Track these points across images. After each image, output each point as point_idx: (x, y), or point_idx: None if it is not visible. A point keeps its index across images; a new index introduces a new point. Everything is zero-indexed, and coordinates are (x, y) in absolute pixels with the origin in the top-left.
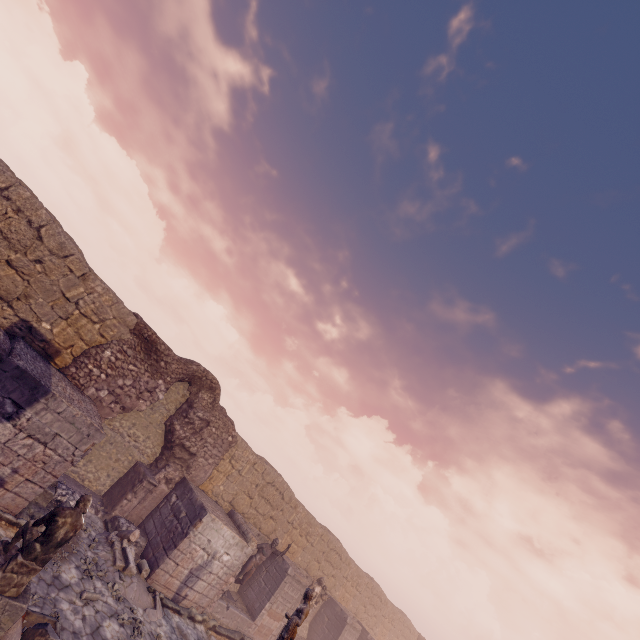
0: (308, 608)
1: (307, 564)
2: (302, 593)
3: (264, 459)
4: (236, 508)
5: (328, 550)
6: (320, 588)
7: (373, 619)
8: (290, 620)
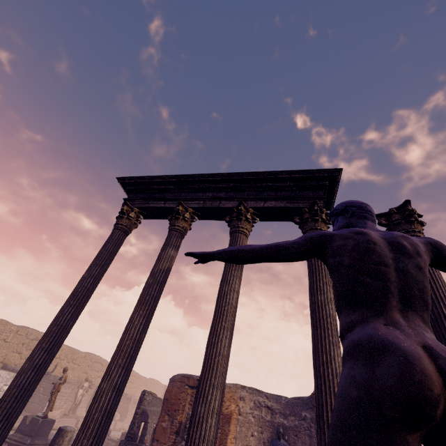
0: (66, 374)
1: (78, 377)
2: (73, 388)
3: (26, 326)
4: (8, 364)
5: (92, 363)
6: (88, 383)
7: (133, 389)
8: (55, 383)
